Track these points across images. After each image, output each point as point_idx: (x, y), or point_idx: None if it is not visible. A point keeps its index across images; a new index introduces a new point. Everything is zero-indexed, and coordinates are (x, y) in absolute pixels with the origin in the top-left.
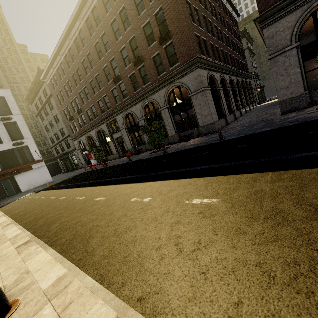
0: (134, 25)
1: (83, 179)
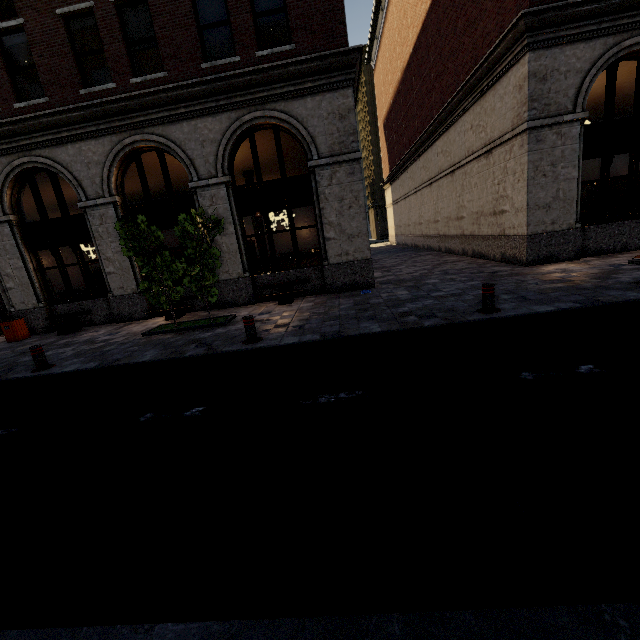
0: None
1: None
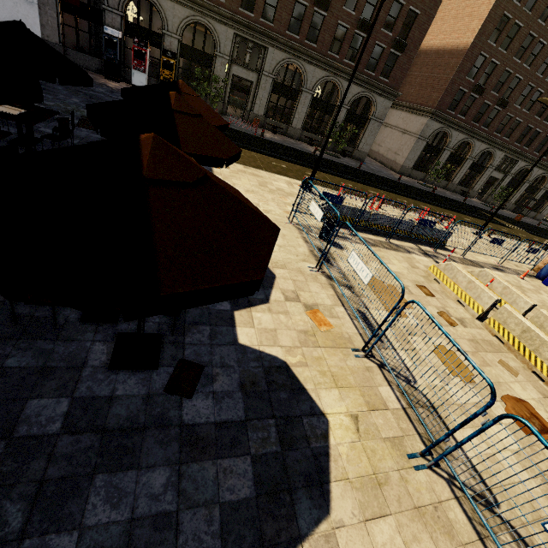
0: None
1: (301, 159)
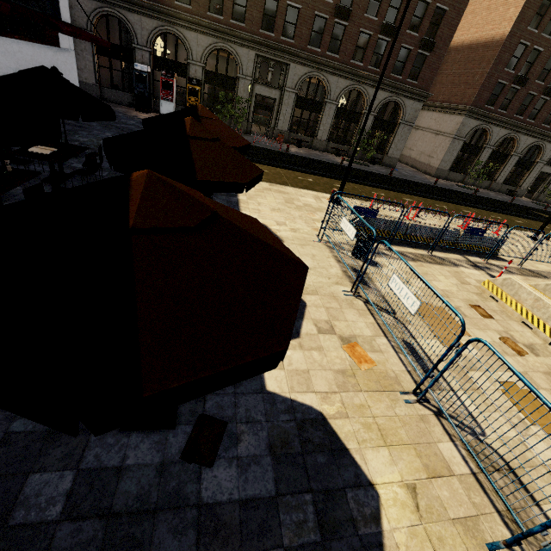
0: None
1: (328, 171)
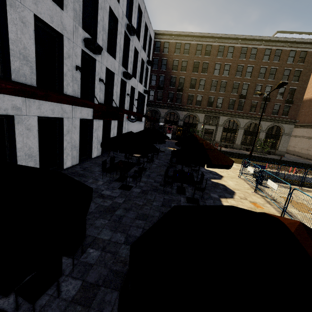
0: (276, 81)
1: (242, 157)
